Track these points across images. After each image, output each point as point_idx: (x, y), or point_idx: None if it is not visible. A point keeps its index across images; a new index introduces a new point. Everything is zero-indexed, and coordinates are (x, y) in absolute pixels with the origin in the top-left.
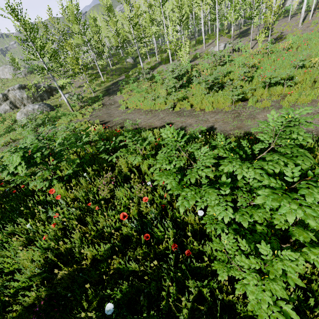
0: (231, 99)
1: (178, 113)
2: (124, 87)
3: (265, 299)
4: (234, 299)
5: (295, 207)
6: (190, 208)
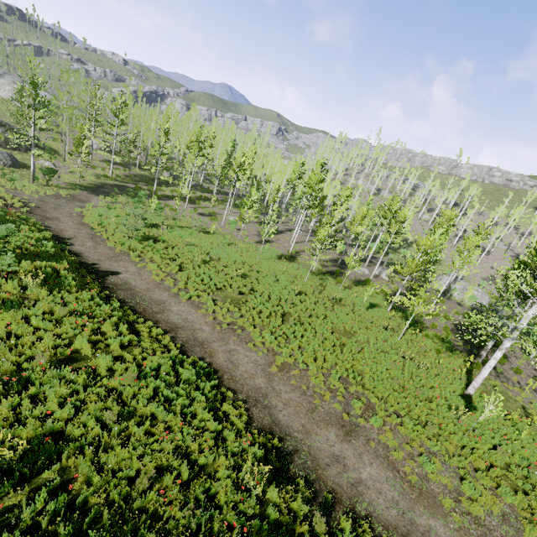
0: (128, 247)
1: (93, 237)
2: (117, 196)
3: None
4: None
5: None
6: None
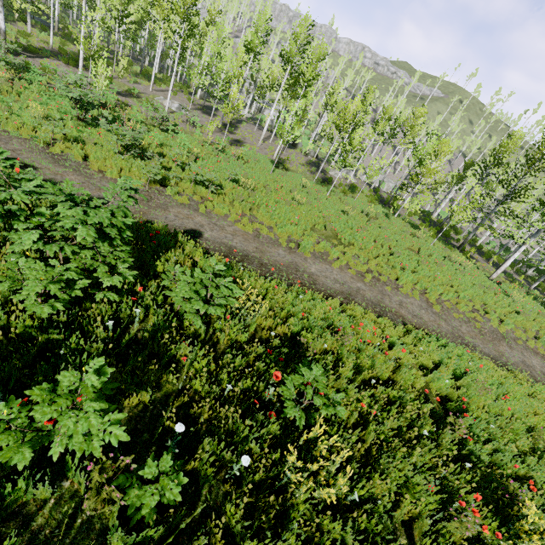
0: (148, 177)
1: (54, 158)
2: None
3: (36, 290)
4: (17, 323)
5: (84, 230)
6: (1, 255)
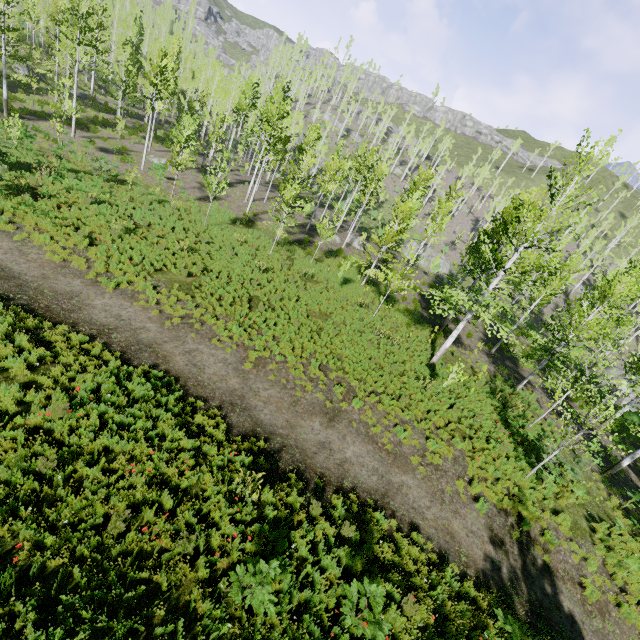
0: None
1: None
2: None
3: None
4: None
5: None
6: None
